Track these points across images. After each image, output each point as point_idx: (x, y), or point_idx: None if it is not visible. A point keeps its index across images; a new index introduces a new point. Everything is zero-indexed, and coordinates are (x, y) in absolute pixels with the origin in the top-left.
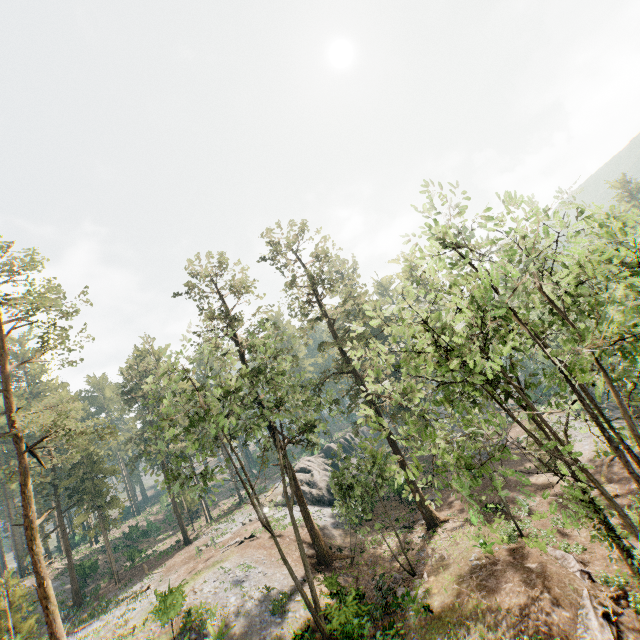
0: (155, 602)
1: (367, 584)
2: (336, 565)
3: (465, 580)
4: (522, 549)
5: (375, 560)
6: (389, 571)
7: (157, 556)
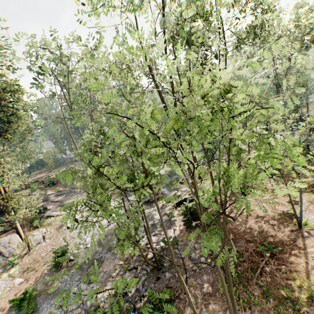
0: None
1: None
2: None
3: None
4: None
5: None
6: None
7: None
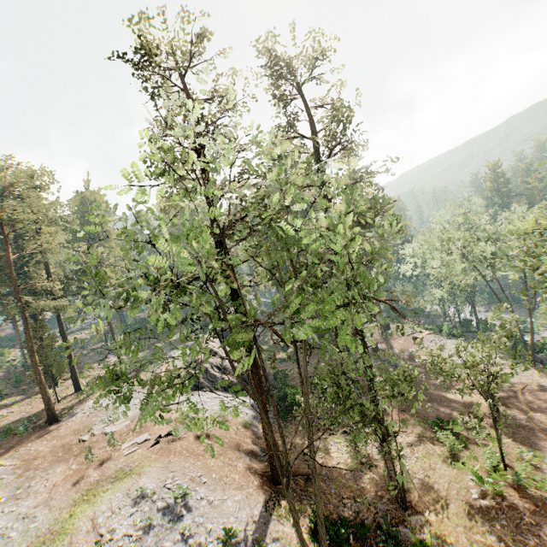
0: (17, 542)
1: (342, 513)
2: (291, 482)
3: (487, 529)
4: (532, 492)
5: (333, 476)
6: (360, 494)
7: (2, 435)
